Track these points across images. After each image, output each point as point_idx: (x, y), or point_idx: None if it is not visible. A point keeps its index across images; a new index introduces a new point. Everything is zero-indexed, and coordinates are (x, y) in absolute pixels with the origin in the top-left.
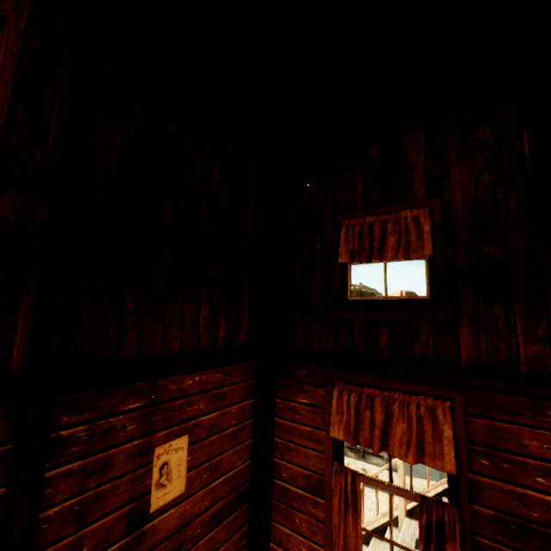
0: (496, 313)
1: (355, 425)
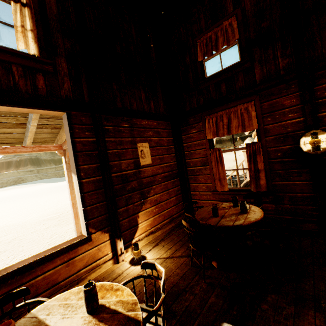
0: (269, 53)
1: (216, 130)
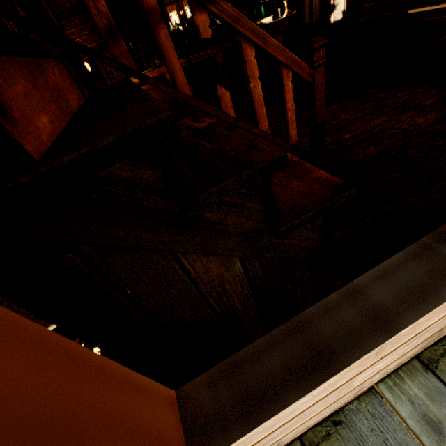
0: None
1: None
